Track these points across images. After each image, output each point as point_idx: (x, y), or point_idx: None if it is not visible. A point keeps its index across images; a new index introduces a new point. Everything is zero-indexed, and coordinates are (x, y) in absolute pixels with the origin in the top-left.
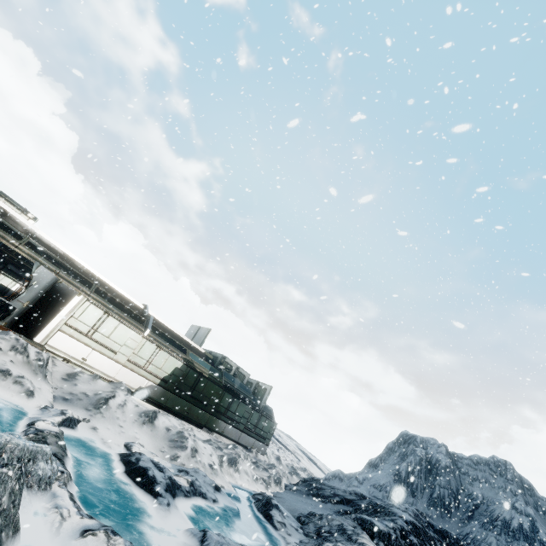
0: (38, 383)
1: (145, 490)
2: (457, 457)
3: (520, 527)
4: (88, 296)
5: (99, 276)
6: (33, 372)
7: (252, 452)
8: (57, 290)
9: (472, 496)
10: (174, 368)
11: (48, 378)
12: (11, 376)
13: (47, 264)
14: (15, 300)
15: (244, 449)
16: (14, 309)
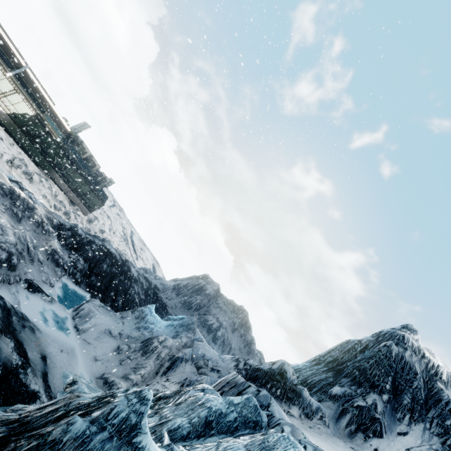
0: None
1: None
2: (222, 296)
3: (211, 325)
4: None
5: None
6: None
7: (74, 206)
8: None
9: (209, 311)
10: (25, 113)
11: None
12: None
13: None
14: None
15: (70, 201)
16: None
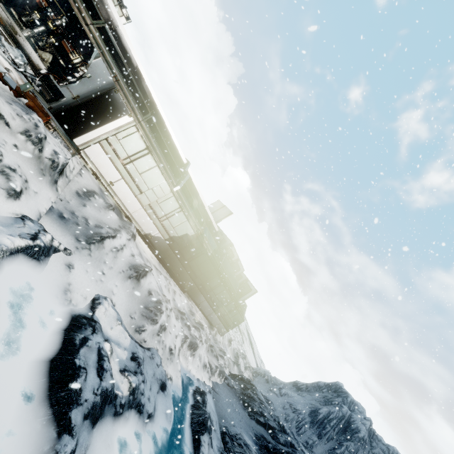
0: (39, 185)
1: (54, 412)
2: (376, 437)
3: None
4: (138, 122)
5: (160, 110)
6: (40, 171)
7: (213, 330)
8: (111, 99)
9: None
10: (185, 234)
11: (60, 184)
12: None
13: (111, 64)
14: (65, 86)
15: (209, 324)
16: (63, 96)
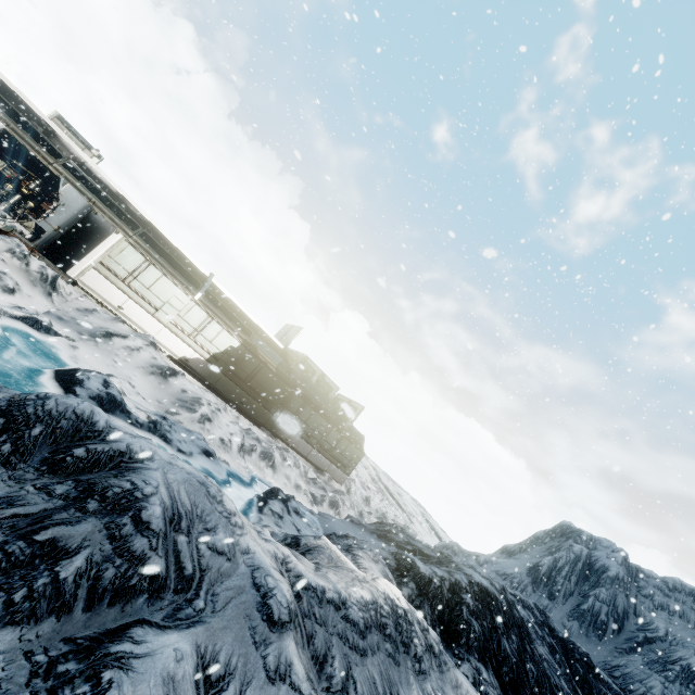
0: (33, 293)
1: (61, 384)
2: (642, 573)
3: None
4: (129, 237)
5: (158, 228)
6: (31, 282)
7: (323, 475)
8: (93, 222)
9: (648, 626)
10: (228, 347)
11: (56, 300)
12: None
13: (84, 191)
14: (43, 221)
15: (314, 469)
16: (44, 232)
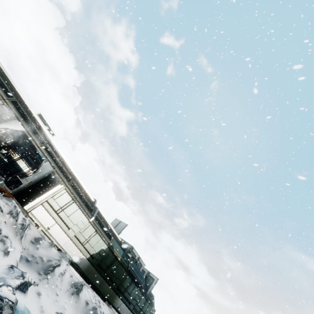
0: (15, 243)
1: None
2: None
3: None
4: (66, 186)
5: (75, 175)
6: (15, 233)
7: None
8: (50, 178)
9: None
10: (101, 249)
11: (22, 239)
12: (0, 235)
13: (51, 161)
14: (24, 179)
15: None
16: (21, 184)
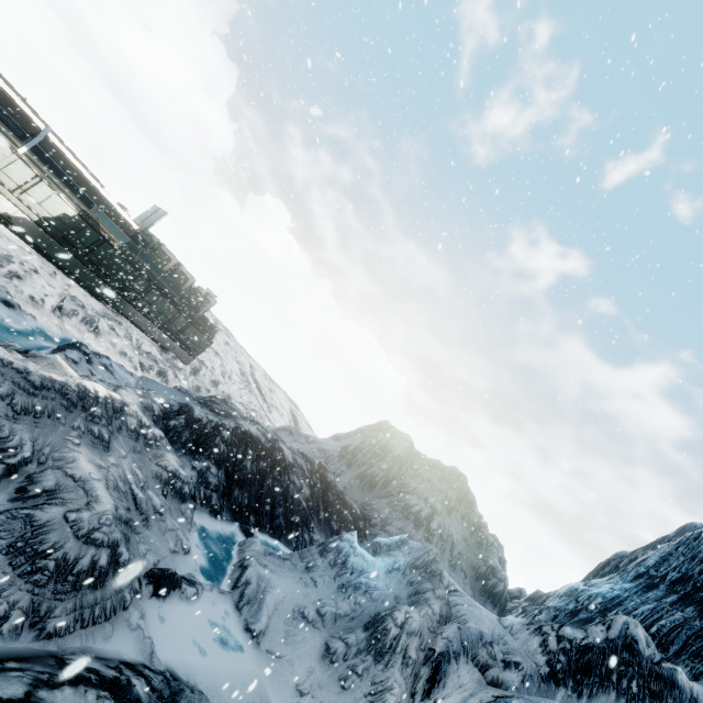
0: None
1: None
2: (419, 456)
3: (418, 513)
4: None
5: None
6: None
7: (167, 354)
8: None
9: (405, 485)
10: (62, 214)
11: None
12: None
13: None
14: None
15: (159, 347)
16: None
